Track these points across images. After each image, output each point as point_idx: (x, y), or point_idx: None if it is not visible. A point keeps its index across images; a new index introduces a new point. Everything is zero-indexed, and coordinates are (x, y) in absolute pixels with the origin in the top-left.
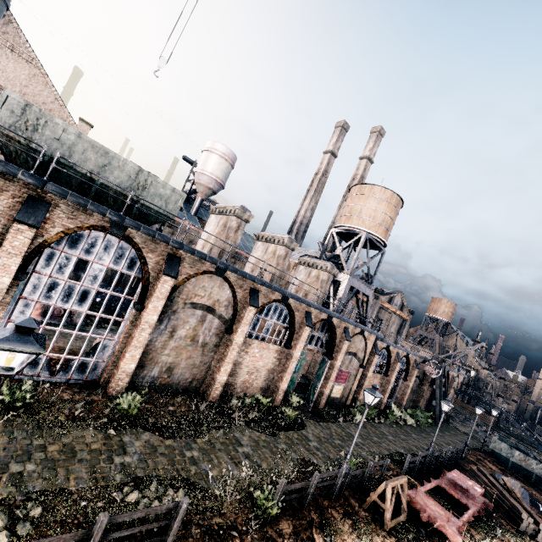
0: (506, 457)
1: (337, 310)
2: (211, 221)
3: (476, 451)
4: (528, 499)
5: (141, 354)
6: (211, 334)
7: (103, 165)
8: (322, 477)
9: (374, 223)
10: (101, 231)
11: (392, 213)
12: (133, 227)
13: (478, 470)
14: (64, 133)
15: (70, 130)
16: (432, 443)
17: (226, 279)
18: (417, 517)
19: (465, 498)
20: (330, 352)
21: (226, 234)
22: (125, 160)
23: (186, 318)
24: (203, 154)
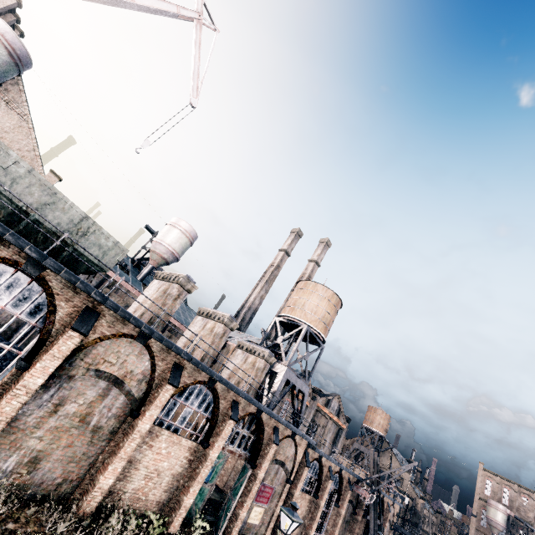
0: None
1: (270, 405)
2: (152, 285)
3: None
4: None
5: (0, 432)
6: (110, 415)
7: (46, 203)
8: None
9: (315, 318)
10: (12, 266)
11: (332, 311)
12: (53, 268)
13: None
14: (15, 165)
15: (22, 164)
16: None
17: (148, 348)
18: None
19: None
20: (254, 458)
21: (164, 300)
22: (73, 204)
23: (83, 389)
24: (166, 227)
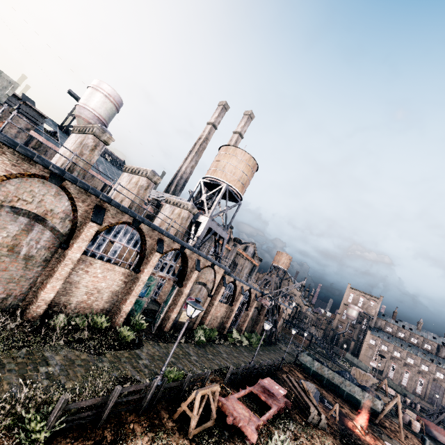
0: (310, 367)
1: (195, 246)
2: (70, 139)
3: (290, 364)
4: (318, 397)
5: None
6: (39, 247)
7: None
8: (127, 390)
9: (234, 178)
10: None
11: (249, 173)
12: None
13: (287, 377)
14: None
15: None
16: (254, 357)
17: (64, 189)
18: (225, 421)
19: (270, 400)
20: (181, 280)
21: (80, 150)
22: None
23: (3, 224)
24: (88, 90)
